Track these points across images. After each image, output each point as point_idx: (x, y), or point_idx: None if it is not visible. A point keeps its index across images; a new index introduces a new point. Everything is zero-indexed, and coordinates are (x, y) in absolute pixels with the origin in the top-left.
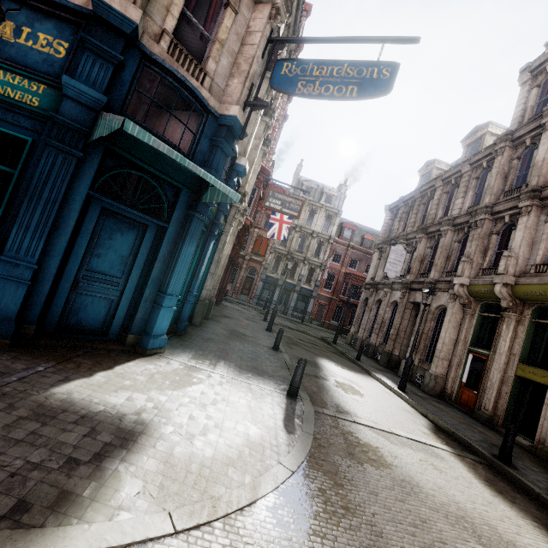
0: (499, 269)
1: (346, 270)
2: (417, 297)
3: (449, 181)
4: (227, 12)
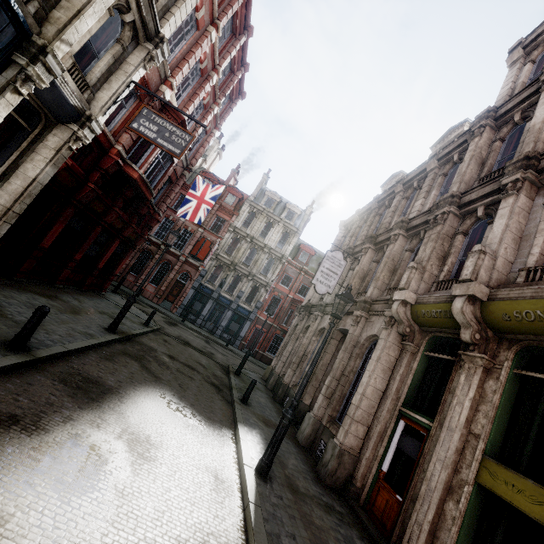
0: (464, 272)
1: (294, 296)
2: (347, 323)
3: (411, 184)
4: None
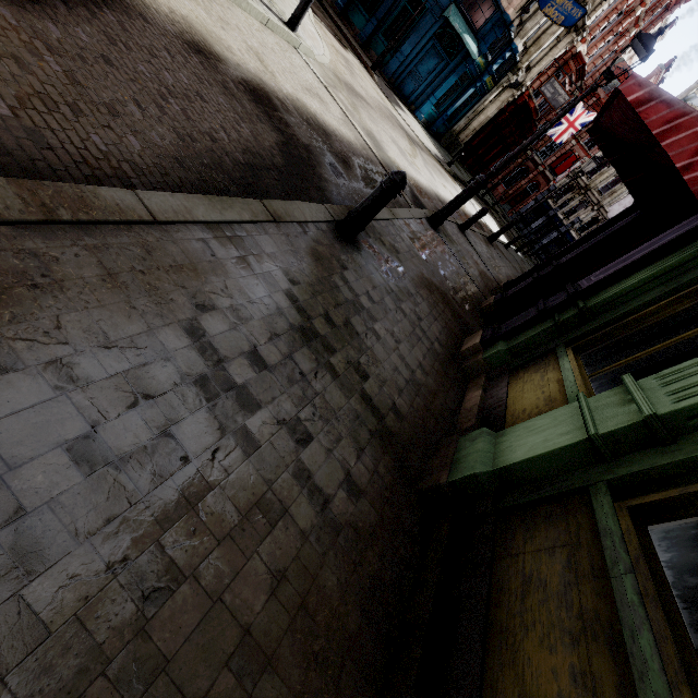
0: None
1: None
2: None
3: None
4: None
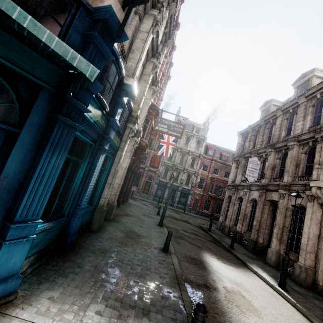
0: None
1: (211, 175)
2: (273, 196)
3: (287, 111)
4: None
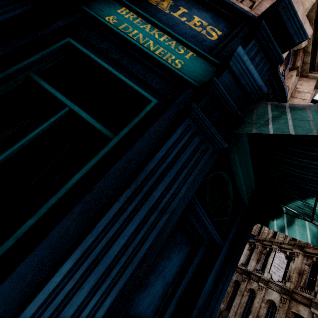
0: None
1: None
2: (301, 310)
3: None
4: (295, 72)
